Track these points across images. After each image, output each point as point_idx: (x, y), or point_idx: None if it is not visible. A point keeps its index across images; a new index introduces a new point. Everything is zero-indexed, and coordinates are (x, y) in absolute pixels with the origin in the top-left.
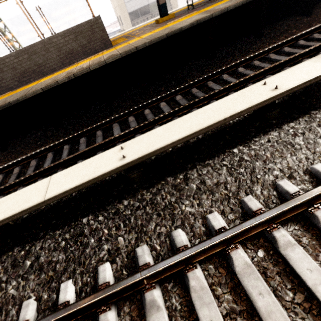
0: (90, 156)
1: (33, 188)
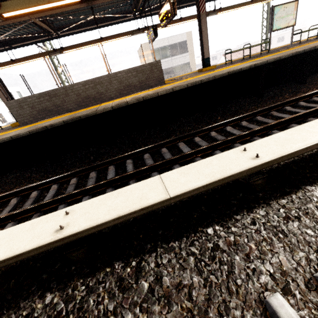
0: (163, 170)
1: (142, 186)
